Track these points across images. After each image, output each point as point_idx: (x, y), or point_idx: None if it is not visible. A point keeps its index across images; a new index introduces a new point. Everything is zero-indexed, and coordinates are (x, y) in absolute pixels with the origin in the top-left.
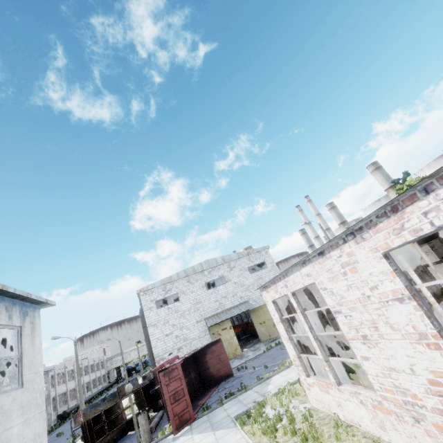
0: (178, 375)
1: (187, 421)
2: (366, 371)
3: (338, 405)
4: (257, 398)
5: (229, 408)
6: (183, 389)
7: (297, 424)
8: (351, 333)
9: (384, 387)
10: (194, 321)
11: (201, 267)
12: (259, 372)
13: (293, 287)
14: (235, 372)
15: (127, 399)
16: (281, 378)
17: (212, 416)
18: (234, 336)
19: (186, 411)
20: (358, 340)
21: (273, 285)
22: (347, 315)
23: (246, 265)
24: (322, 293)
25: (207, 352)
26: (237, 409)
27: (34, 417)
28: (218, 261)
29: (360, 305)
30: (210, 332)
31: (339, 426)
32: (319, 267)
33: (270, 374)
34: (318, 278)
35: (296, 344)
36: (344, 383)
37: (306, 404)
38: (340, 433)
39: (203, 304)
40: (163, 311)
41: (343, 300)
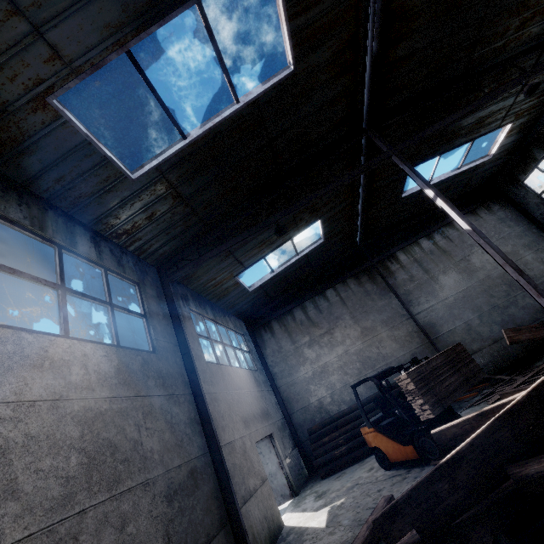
0: None
1: None
2: None
3: None
4: None
5: None
6: None
7: None
8: None
9: None
10: None
11: None
12: None
13: None
14: None
15: None
16: None
17: None
18: None
19: None
20: None
21: None
22: None
23: None
24: None
25: None
26: None
27: None
28: None
29: None
30: None
31: None
32: None
33: None
34: None
35: None
36: None
37: None
38: None
39: None
40: None
41: None
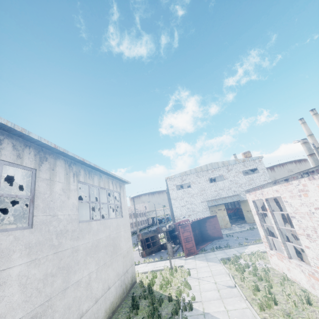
0: (188, 229)
1: (192, 253)
2: (307, 254)
3: (288, 269)
4: (236, 254)
5: (218, 254)
6: (191, 237)
7: (259, 272)
8: (300, 231)
9: (316, 265)
10: (200, 201)
11: (206, 167)
12: (241, 241)
13: (266, 196)
14: (224, 237)
15: (159, 235)
16: (255, 248)
17: (207, 255)
18: (226, 215)
19: (192, 248)
20: (304, 236)
21: (253, 191)
22: (298, 220)
23: (240, 169)
24: (285, 203)
25: (206, 221)
26: (222, 256)
27: (127, 230)
28: (219, 164)
29: (307, 216)
30: (210, 210)
31: (285, 280)
32: (284, 188)
33: (248, 243)
34: (283, 194)
35: (266, 229)
36: (293, 258)
37: (268, 265)
38: (284, 283)
39: (206, 192)
40: (180, 192)
41: (297, 211)
